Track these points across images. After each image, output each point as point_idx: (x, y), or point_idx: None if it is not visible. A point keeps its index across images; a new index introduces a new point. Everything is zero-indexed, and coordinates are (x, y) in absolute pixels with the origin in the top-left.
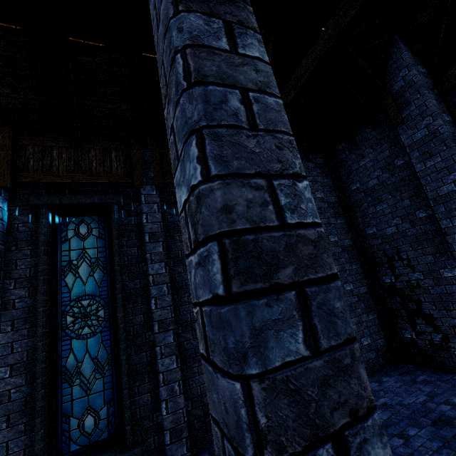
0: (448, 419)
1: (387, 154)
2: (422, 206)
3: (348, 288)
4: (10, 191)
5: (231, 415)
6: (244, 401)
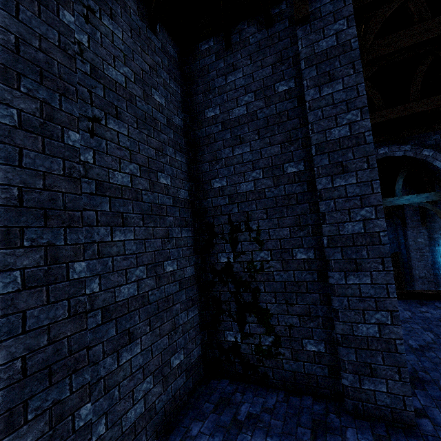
0: None
1: (269, 73)
2: (294, 158)
3: (169, 268)
4: None
5: None
6: None
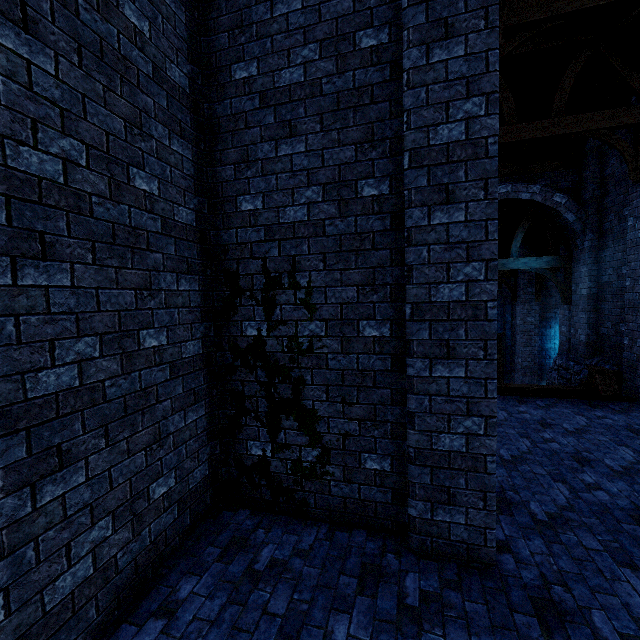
0: None
1: (348, 9)
2: (375, 172)
3: (150, 341)
4: None
5: None
6: None
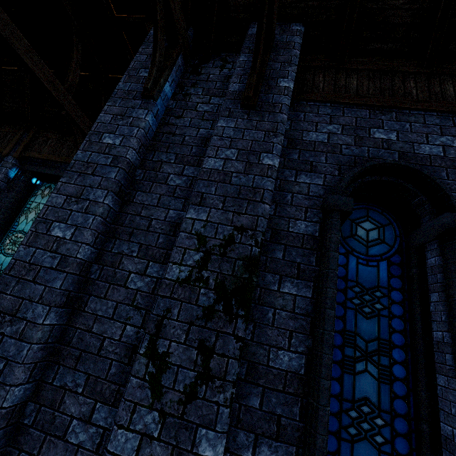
0: None
1: None
2: None
3: None
4: None
5: None
6: None
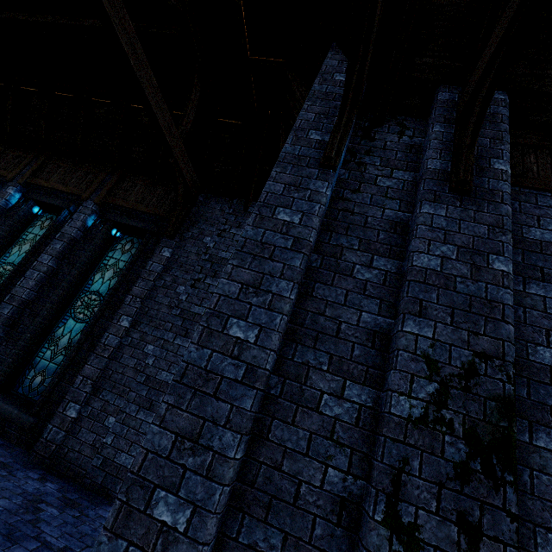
0: None
1: None
2: None
3: None
4: (25, 187)
5: None
6: None
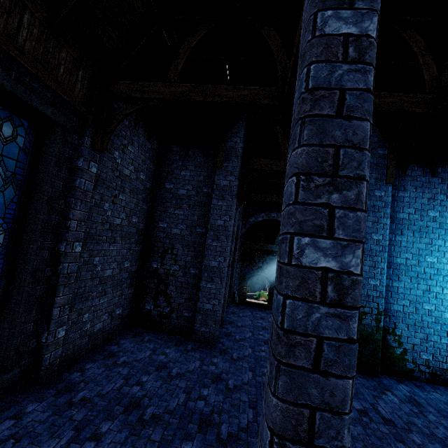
0: (164, 364)
1: (202, 180)
2: (202, 225)
3: (126, 265)
4: None
5: (340, 396)
6: (351, 388)
